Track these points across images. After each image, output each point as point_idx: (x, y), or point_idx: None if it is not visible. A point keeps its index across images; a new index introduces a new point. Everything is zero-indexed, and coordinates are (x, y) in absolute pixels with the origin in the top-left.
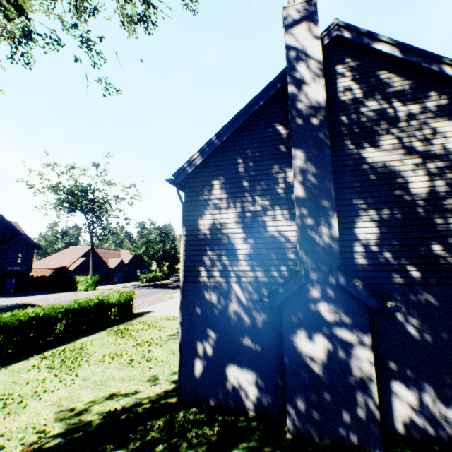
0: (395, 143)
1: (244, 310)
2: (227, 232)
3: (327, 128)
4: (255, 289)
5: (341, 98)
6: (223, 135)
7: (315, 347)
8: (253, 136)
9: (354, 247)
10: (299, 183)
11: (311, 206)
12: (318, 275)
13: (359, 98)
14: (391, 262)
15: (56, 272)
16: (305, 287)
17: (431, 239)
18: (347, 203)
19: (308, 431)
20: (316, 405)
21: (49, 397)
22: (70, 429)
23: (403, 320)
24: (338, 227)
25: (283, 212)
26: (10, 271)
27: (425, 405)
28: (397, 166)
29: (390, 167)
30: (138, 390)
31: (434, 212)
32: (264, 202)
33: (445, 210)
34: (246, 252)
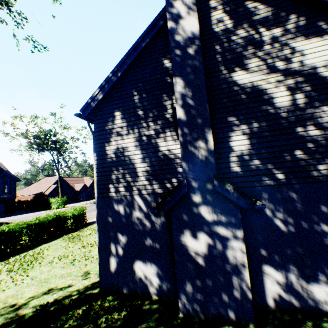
0: (261, 64)
1: (145, 216)
2: (129, 154)
3: (201, 55)
4: (153, 199)
5: (215, 30)
6: (118, 72)
7: (198, 243)
8: (144, 71)
9: (230, 158)
10: (180, 106)
11: (190, 125)
12: (198, 184)
13: (230, 28)
14: (260, 168)
15: (36, 196)
16: (188, 194)
17: (293, 145)
18: (223, 121)
19: (195, 311)
20: (201, 289)
21: None
22: (6, 322)
23: (271, 215)
24: (216, 142)
25: (172, 133)
26: None
27: (290, 283)
28: (264, 84)
29: (258, 86)
30: (71, 285)
31: (295, 121)
32: (156, 126)
33: (304, 119)
34: (144, 169)
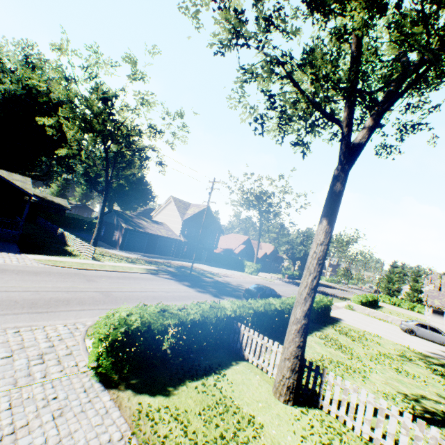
0: None
1: None
2: None
3: None
4: None
5: None
6: None
7: None
8: None
9: None
10: None
11: None
12: None
13: None
14: None
15: (224, 251)
16: None
17: None
18: None
19: None
20: None
21: (374, 377)
22: (426, 410)
23: None
24: None
25: None
26: (207, 246)
27: None
28: None
29: None
30: (441, 402)
31: None
32: None
33: None
34: None
